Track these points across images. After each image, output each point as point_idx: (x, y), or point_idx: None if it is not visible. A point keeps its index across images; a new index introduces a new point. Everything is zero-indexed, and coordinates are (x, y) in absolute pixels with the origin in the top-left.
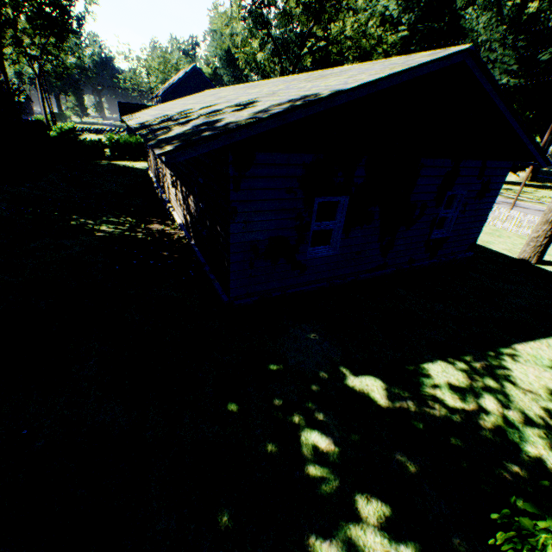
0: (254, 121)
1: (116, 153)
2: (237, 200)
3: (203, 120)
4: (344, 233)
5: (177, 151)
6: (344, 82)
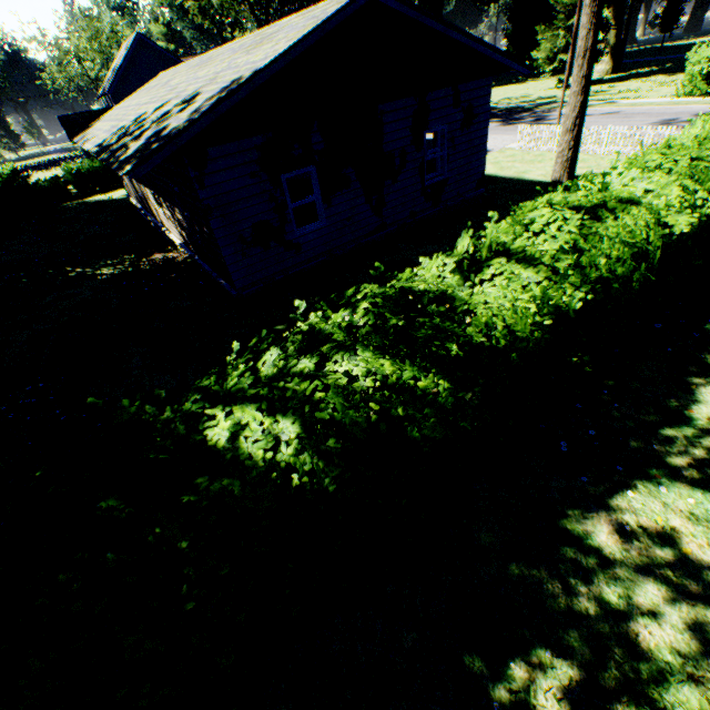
0: (189, 124)
1: (83, 189)
2: (207, 197)
3: (154, 130)
4: (325, 203)
5: (136, 169)
6: (267, 55)
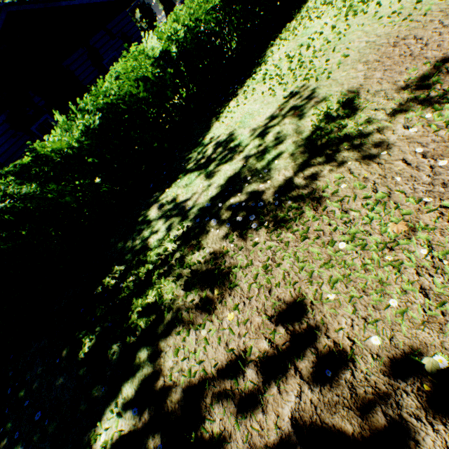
0: None
1: None
2: None
3: None
4: None
5: None
6: None
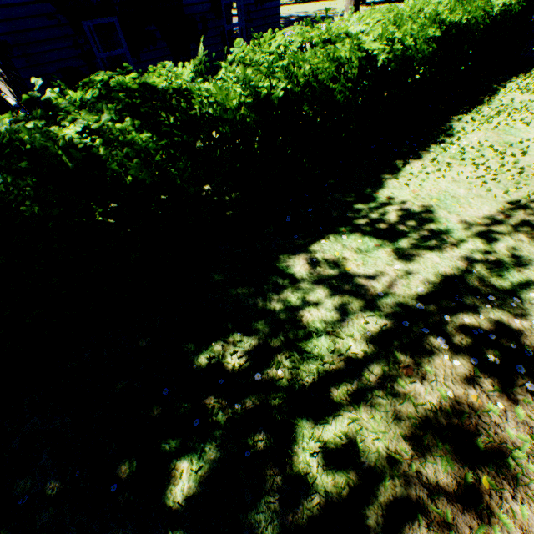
0: None
1: None
2: (3, 33)
3: None
4: (134, 57)
5: None
6: None
